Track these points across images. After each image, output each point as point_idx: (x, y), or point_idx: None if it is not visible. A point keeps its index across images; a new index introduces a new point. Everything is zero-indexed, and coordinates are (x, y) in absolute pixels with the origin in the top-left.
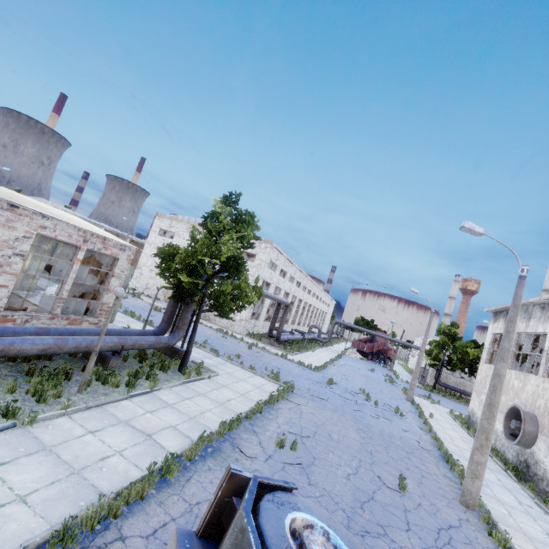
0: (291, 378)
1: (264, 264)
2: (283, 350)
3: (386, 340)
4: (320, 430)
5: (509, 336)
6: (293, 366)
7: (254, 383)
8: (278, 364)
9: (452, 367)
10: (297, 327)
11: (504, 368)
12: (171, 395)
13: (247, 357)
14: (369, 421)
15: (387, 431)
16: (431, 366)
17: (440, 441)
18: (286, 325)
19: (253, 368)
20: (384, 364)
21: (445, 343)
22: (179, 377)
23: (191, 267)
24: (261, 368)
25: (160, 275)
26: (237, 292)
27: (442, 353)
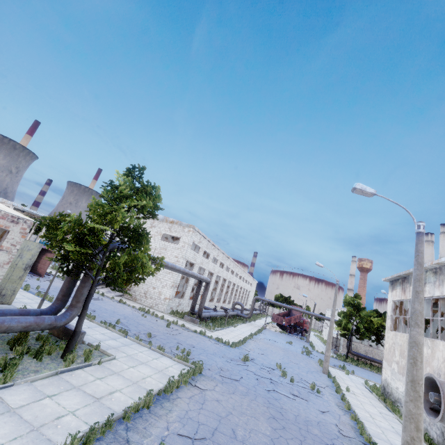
0: (204, 357)
1: (187, 246)
2: (204, 327)
3: (301, 314)
4: (222, 425)
5: (418, 297)
6: (210, 343)
7: (156, 366)
8: (194, 342)
9: (360, 336)
10: (222, 304)
11: (421, 334)
12: (24, 392)
13: (161, 335)
14: (283, 404)
15: (303, 416)
16: (342, 336)
17: (361, 423)
18: (211, 303)
19: (162, 348)
20: (302, 336)
21: (352, 313)
22: (57, 366)
23: (82, 236)
24: (172, 347)
25: (48, 246)
26: (133, 262)
27: (350, 323)
